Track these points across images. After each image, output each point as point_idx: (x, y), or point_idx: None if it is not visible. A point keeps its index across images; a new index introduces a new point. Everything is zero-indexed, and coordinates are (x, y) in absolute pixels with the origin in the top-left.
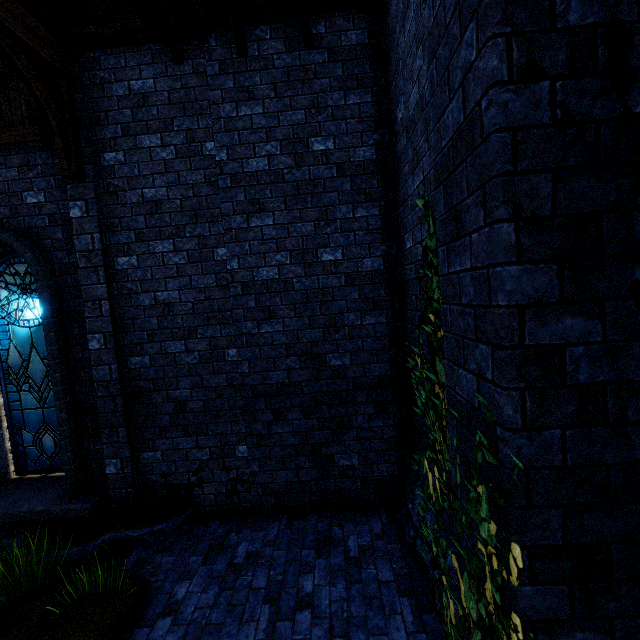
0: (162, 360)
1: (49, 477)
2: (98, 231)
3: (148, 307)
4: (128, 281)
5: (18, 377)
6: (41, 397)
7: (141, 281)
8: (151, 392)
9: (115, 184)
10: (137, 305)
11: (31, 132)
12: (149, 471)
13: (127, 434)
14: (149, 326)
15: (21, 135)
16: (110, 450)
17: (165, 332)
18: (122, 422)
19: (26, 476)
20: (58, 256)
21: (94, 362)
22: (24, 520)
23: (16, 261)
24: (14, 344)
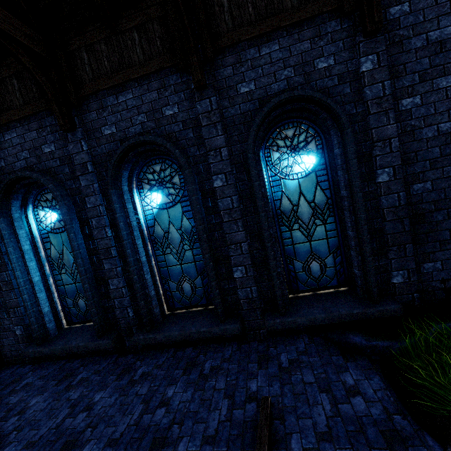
0: (443, 183)
1: (321, 293)
2: (388, 78)
3: (430, 139)
4: (411, 119)
5: (289, 220)
6: (308, 233)
7: (424, 117)
8: (432, 212)
9: (399, 34)
10: (419, 139)
11: (326, 4)
12: (428, 279)
13: (412, 249)
14: (431, 155)
15: (317, 8)
16: (397, 264)
17: (446, 158)
18: (409, 239)
19: (298, 295)
20: (346, 109)
21: (383, 192)
22: (344, 321)
23: (285, 127)
24: (285, 194)
